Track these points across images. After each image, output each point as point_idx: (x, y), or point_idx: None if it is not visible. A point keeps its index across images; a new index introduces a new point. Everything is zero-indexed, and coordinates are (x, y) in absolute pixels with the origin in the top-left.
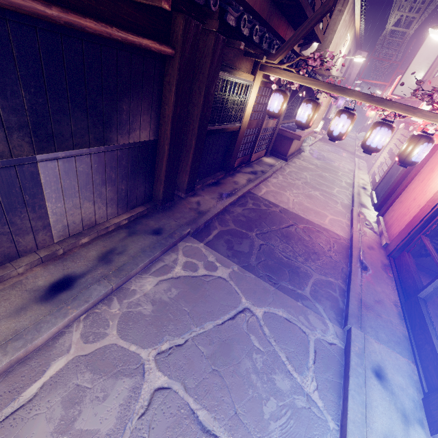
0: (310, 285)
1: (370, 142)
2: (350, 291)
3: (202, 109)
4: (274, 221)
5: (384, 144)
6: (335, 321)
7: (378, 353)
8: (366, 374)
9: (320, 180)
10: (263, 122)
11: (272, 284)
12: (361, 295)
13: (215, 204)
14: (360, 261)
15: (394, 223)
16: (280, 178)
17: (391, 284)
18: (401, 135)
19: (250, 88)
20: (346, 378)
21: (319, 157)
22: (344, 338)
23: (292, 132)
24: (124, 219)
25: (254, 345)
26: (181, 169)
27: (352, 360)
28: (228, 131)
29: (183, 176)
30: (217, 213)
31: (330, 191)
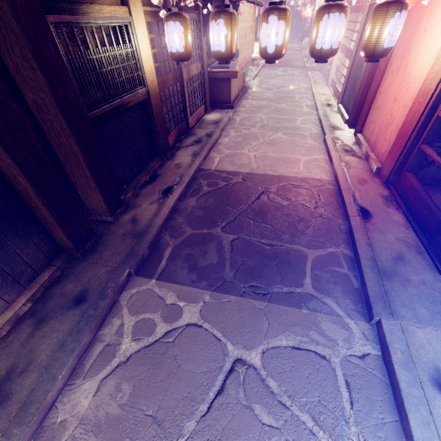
0: (308, 272)
1: (320, 43)
2: (360, 259)
3: (53, 91)
4: (240, 197)
5: (341, 38)
6: (357, 315)
7: (428, 345)
8: (426, 395)
9: (278, 115)
10: (181, 72)
11: (261, 297)
12: (374, 259)
13: (158, 211)
14: (356, 207)
15: (378, 138)
16: (232, 133)
17: (403, 222)
18: (349, 23)
19: (131, 29)
20: (403, 415)
21: (269, 87)
22: (376, 336)
23: (225, 70)
24: (21, 306)
25: (263, 424)
26: (85, 188)
27: (400, 380)
28: (131, 106)
29: (93, 196)
30: (163, 223)
31: (293, 125)
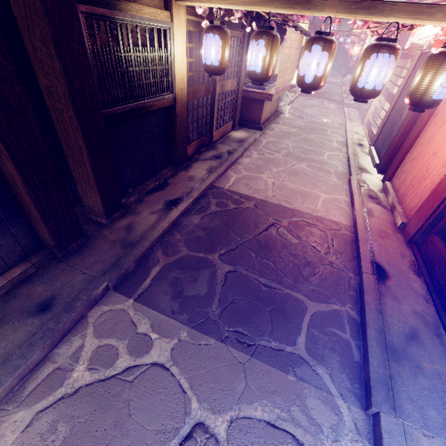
0: (305, 329)
1: (363, 81)
2: (367, 327)
3: (68, 81)
4: (247, 224)
5: (386, 80)
6: (351, 397)
7: None
8: None
9: (306, 146)
10: (215, 86)
11: (244, 348)
12: (383, 331)
13: (156, 223)
14: (372, 262)
15: (409, 191)
16: (254, 155)
17: (423, 292)
18: (396, 68)
19: (170, 34)
20: None
21: (302, 116)
22: (370, 432)
23: (260, 91)
24: None
25: None
26: (85, 185)
27: None
28: (154, 110)
29: (91, 195)
30: (159, 237)
31: (319, 158)
